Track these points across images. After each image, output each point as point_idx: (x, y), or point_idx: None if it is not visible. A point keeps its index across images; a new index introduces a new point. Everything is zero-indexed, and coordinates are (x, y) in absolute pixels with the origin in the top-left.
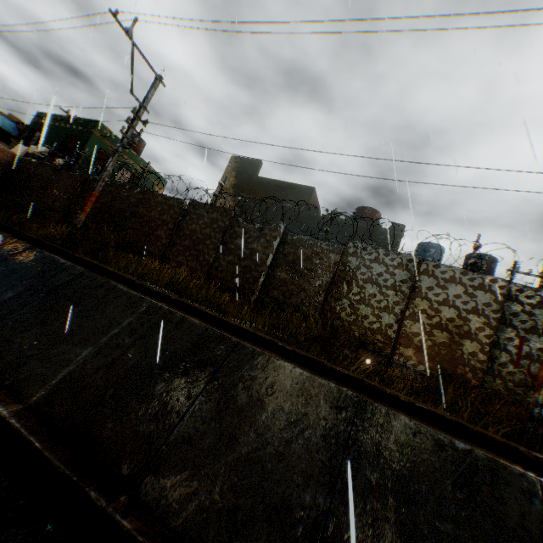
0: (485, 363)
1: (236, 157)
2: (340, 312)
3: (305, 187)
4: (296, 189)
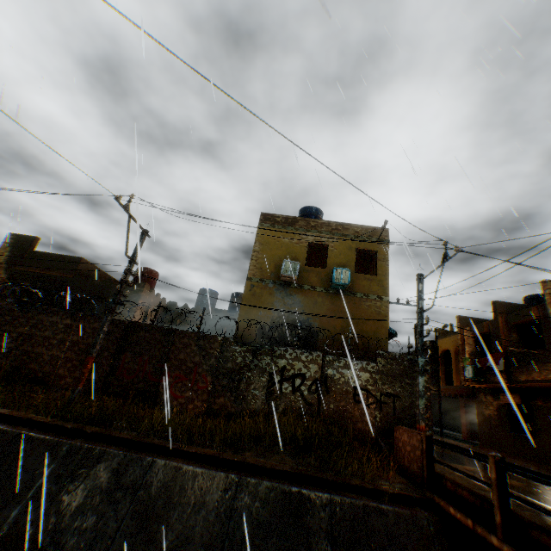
0: (107, 374)
1: (14, 234)
2: (24, 360)
3: (75, 258)
4: (67, 260)
